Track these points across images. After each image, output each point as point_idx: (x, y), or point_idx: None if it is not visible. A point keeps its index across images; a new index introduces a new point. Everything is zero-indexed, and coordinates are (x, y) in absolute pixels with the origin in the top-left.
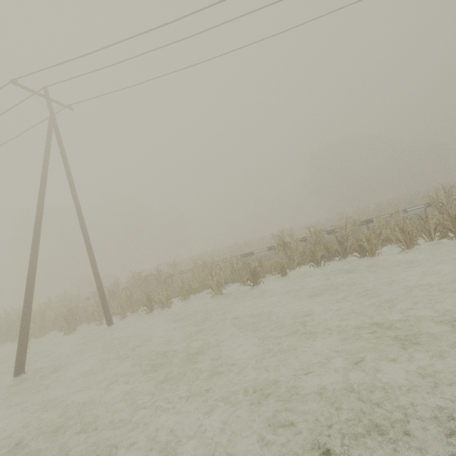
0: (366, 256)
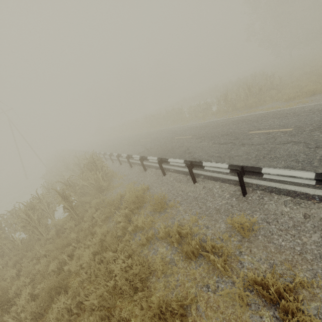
0: None
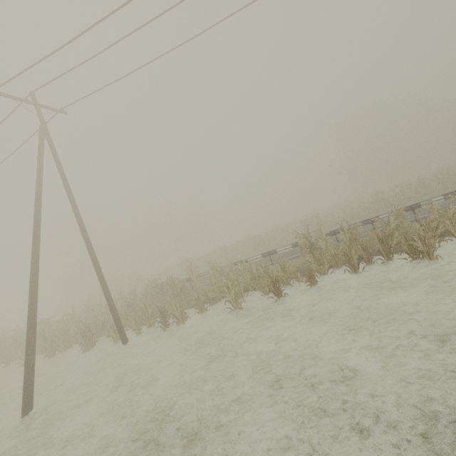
0: (419, 258)
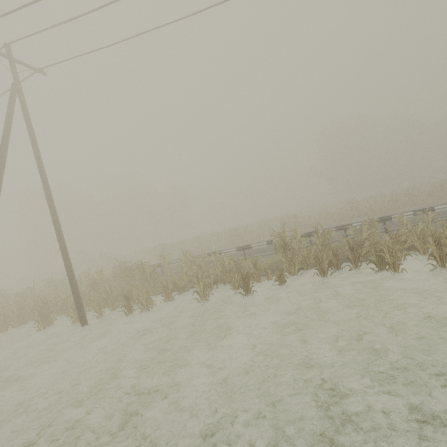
0: (385, 269)
